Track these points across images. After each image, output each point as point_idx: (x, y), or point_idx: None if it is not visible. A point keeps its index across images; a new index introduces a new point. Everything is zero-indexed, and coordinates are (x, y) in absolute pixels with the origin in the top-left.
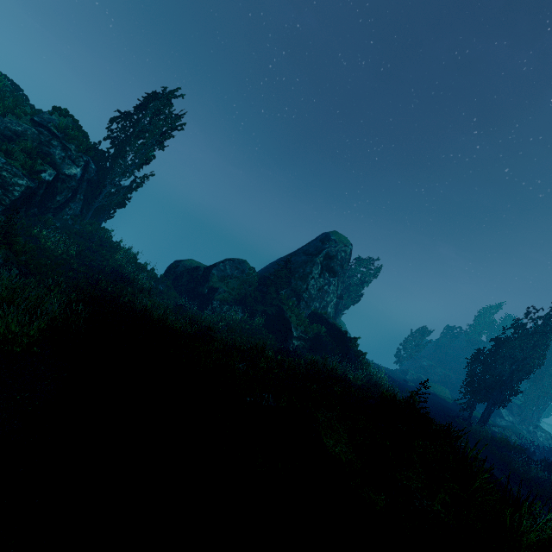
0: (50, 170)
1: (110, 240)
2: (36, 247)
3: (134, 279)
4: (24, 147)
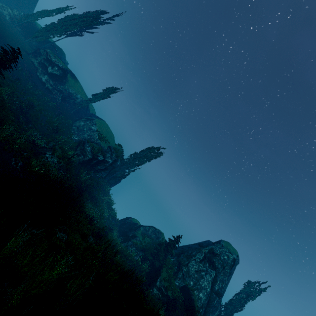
0: (101, 156)
1: (108, 192)
2: (77, 174)
3: (100, 206)
4: (99, 148)
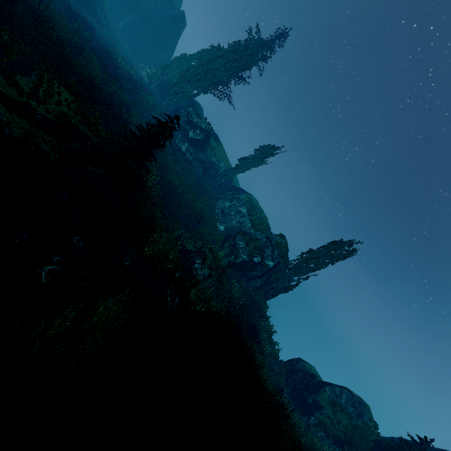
0: (259, 257)
1: (264, 312)
2: (228, 287)
3: (261, 342)
4: (255, 244)
